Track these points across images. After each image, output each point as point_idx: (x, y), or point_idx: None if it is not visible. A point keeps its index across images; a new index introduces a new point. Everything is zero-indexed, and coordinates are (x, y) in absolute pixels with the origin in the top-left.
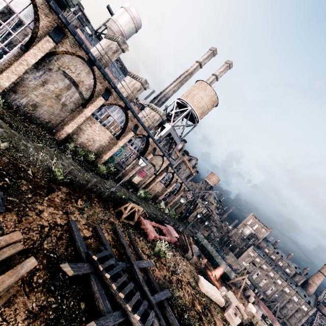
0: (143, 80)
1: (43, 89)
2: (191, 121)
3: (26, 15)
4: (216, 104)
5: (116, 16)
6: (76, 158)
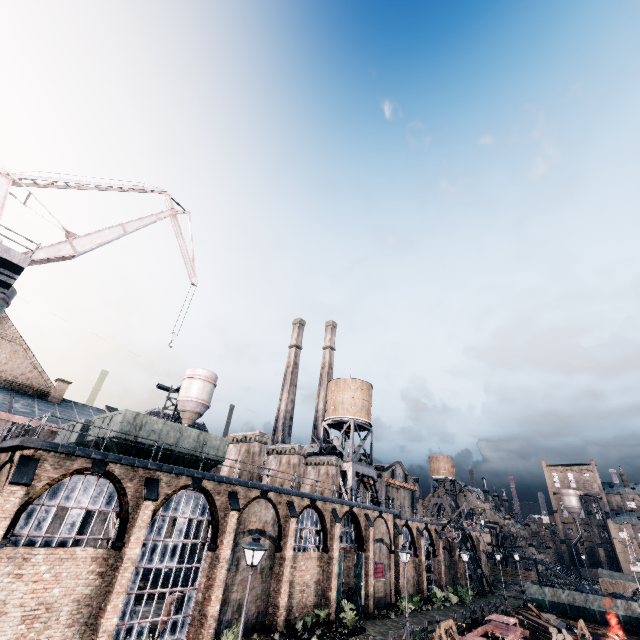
0: (296, 448)
1: (239, 575)
2: (362, 430)
3: (203, 511)
4: (371, 389)
5: (185, 392)
6: (318, 634)
